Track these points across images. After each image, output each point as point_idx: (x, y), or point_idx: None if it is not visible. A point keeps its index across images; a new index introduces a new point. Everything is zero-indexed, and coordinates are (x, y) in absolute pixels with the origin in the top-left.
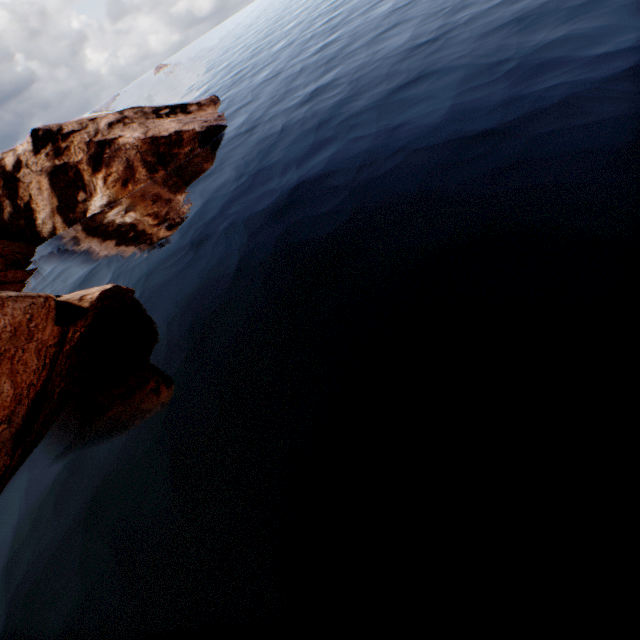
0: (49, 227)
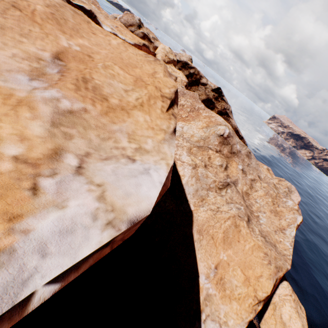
0: None
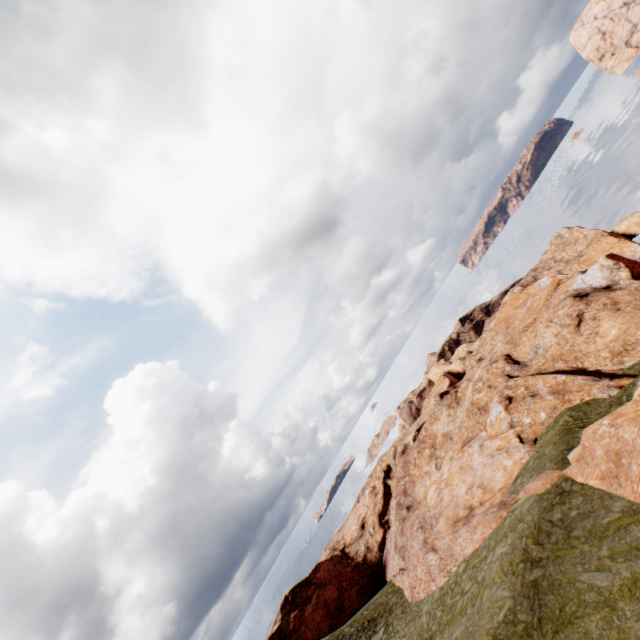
0: None
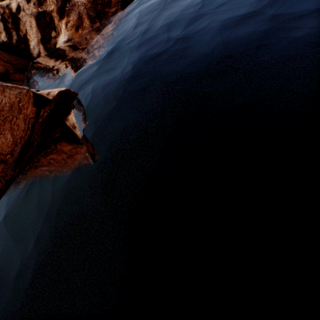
0: (36, 51)
